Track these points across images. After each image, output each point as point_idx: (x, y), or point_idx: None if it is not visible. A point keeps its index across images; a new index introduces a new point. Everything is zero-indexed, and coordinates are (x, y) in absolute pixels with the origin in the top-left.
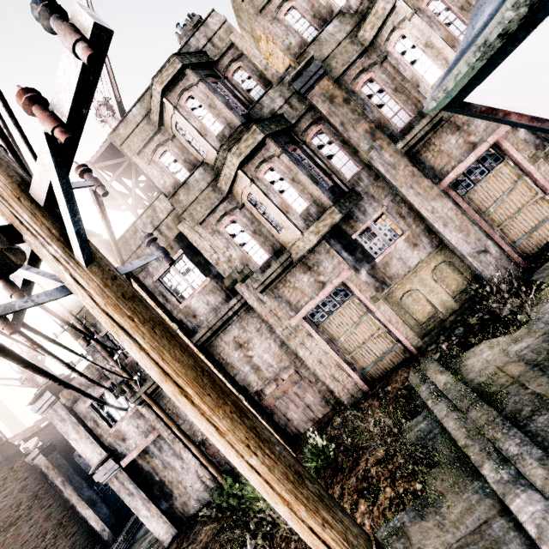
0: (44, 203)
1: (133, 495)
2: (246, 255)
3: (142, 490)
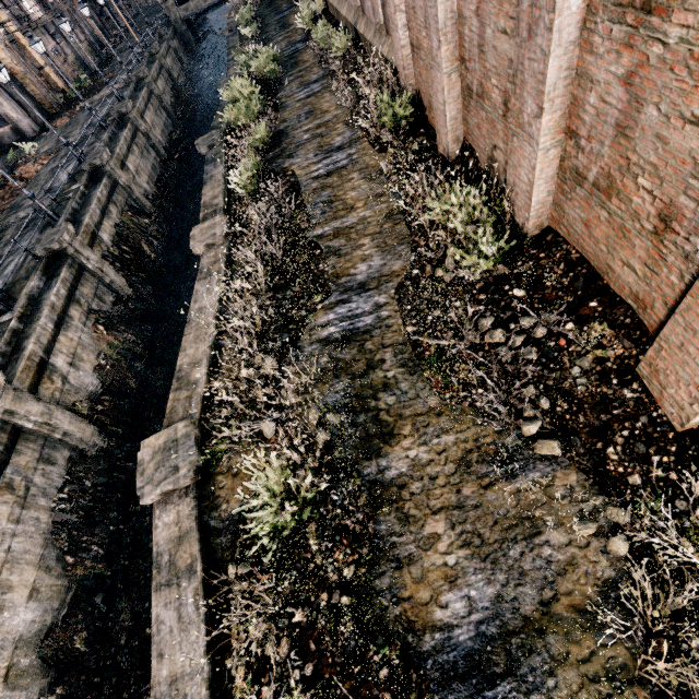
0: None
1: (10, 101)
2: (20, 13)
3: (13, 101)
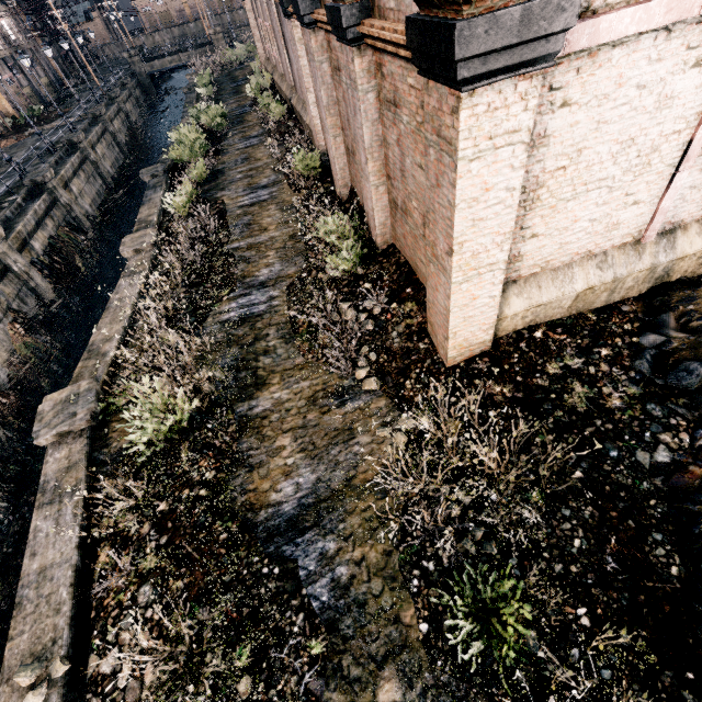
0: (66, 27)
1: None
2: None
3: None
